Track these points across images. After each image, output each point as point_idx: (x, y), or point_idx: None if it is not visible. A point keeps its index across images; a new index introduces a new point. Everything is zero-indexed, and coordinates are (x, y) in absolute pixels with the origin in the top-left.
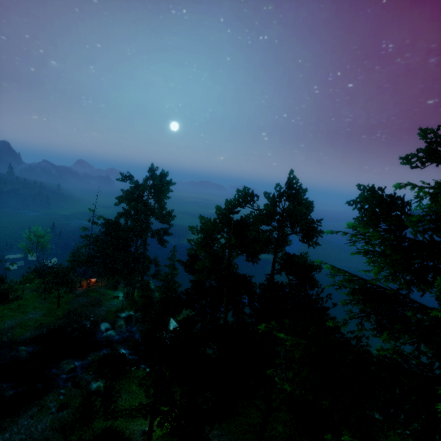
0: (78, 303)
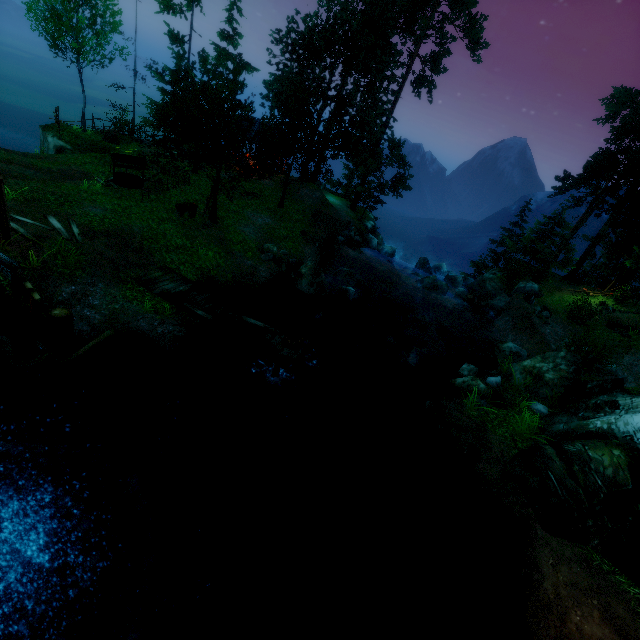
0: (313, 199)
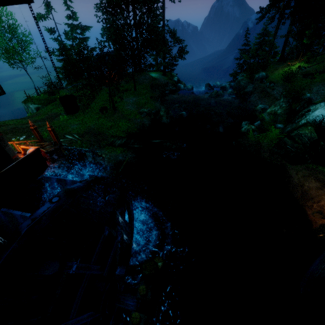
0: (147, 80)
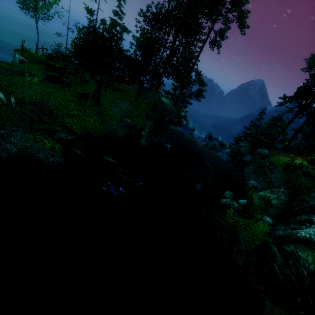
0: (154, 98)
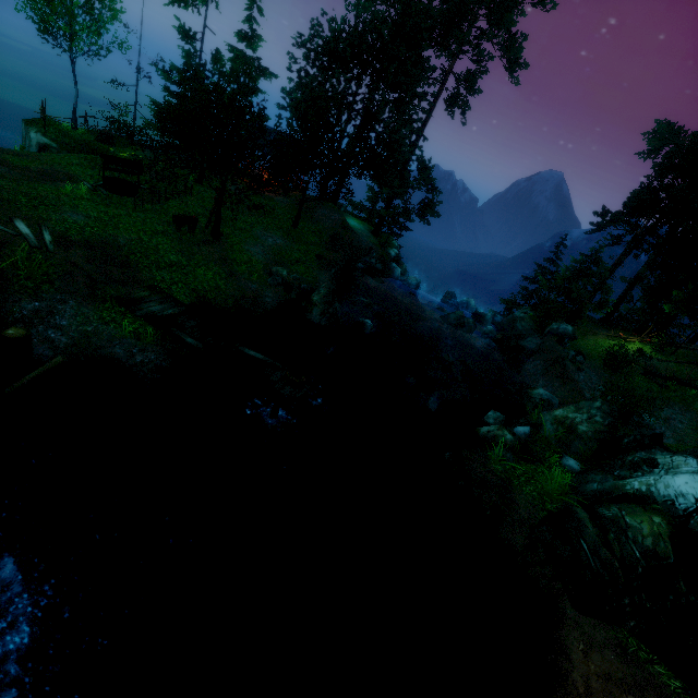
0: (331, 221)
